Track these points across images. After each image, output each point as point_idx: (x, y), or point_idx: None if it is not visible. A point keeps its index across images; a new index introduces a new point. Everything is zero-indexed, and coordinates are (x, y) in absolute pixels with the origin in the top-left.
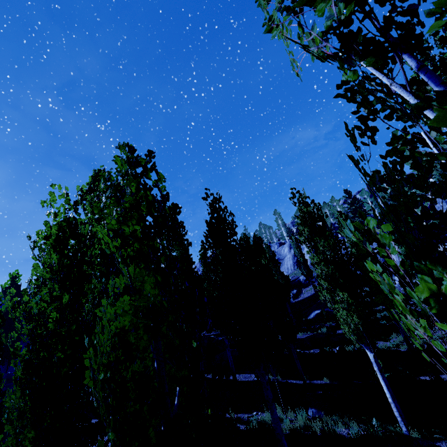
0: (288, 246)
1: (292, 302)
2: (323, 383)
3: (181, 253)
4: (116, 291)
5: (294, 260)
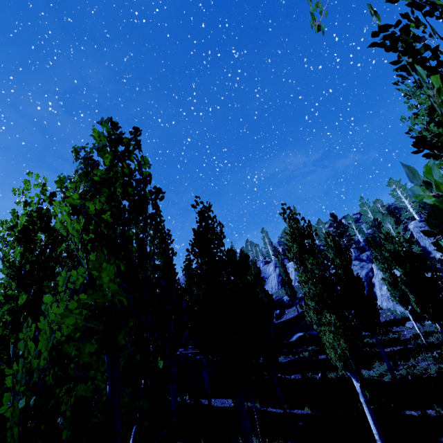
0: (274, 264)
1: (274, 322)
2: (304, 413)
3: (164, 262)
4: (70, 286)
5: (279, 279)
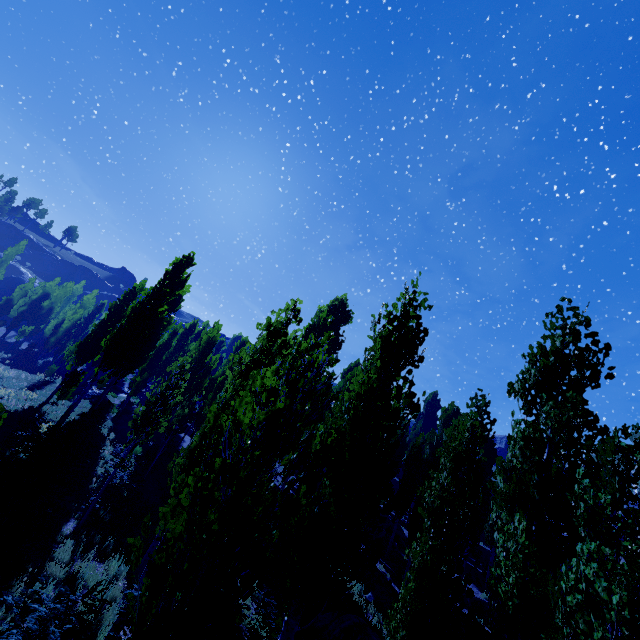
0: None
1: None
2: None
3: None
4: None
5: None
